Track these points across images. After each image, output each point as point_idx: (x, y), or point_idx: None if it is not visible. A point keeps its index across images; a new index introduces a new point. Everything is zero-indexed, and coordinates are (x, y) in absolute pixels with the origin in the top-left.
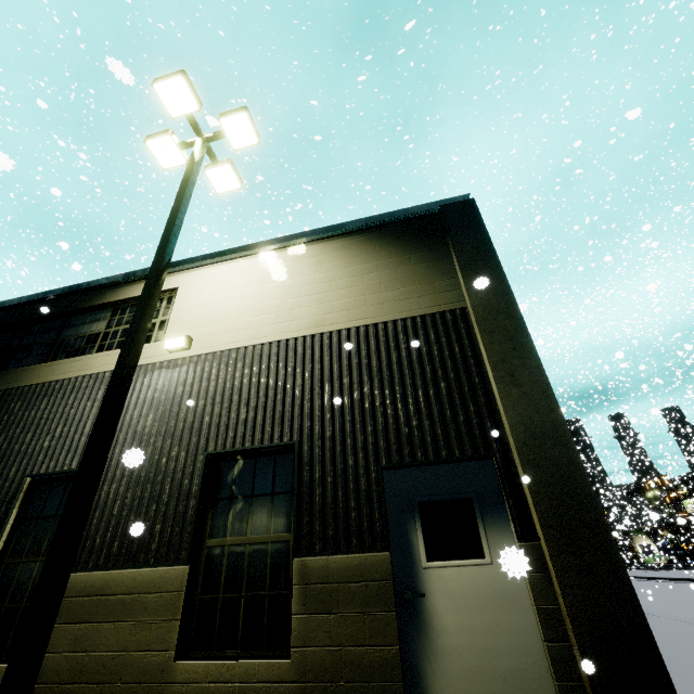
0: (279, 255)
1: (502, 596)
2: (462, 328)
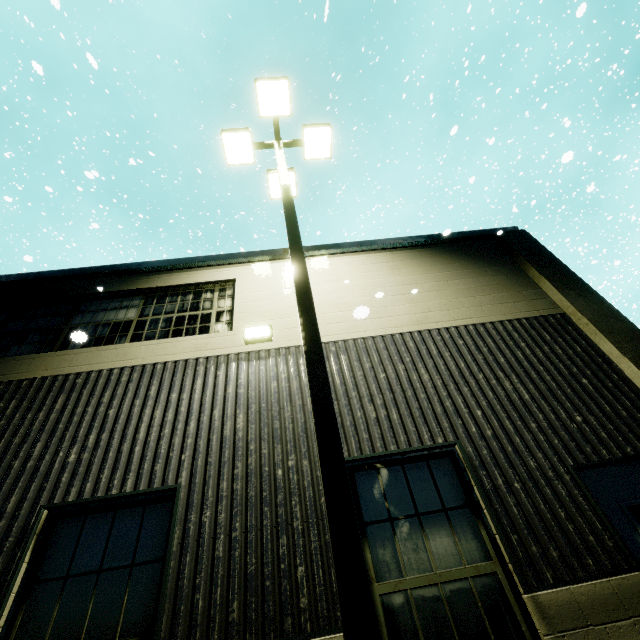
0: (347, 258)
1: None
2: (572, 330)
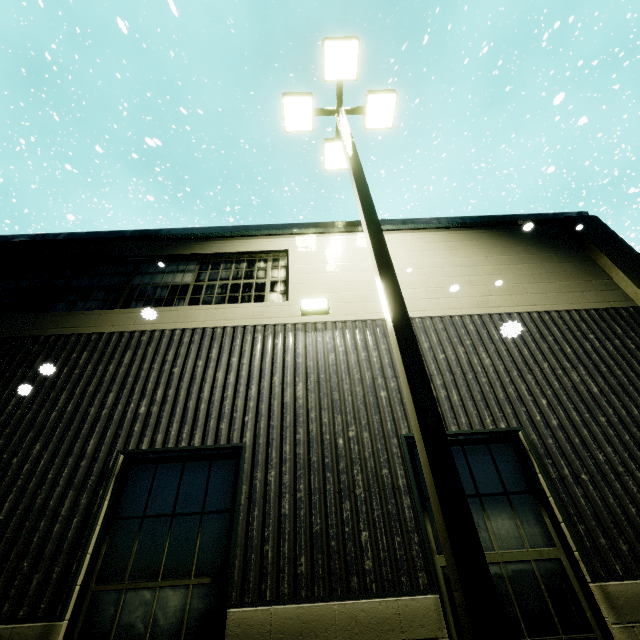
0: (402, 235)
1: None
2: None
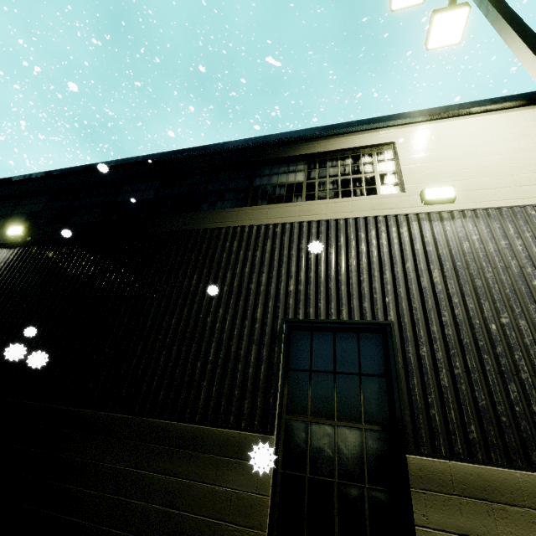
0: (531, 111)
1: None
2: None
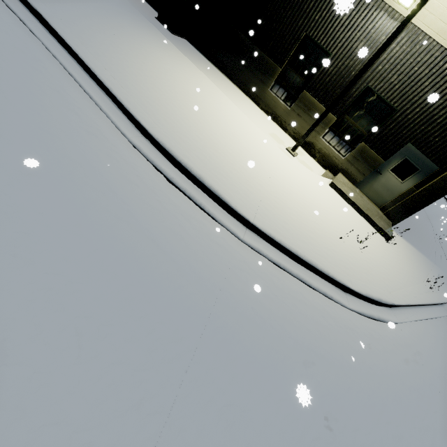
0: None
1: (395, 189)
2: None
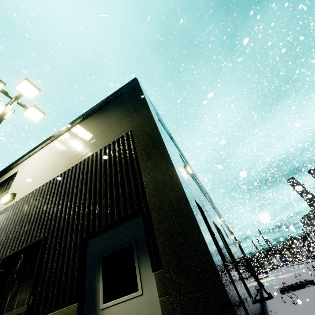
0: (59, 139)
1: None
2: (130, 140)
